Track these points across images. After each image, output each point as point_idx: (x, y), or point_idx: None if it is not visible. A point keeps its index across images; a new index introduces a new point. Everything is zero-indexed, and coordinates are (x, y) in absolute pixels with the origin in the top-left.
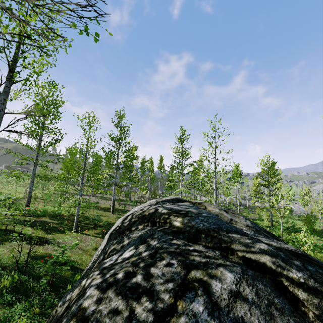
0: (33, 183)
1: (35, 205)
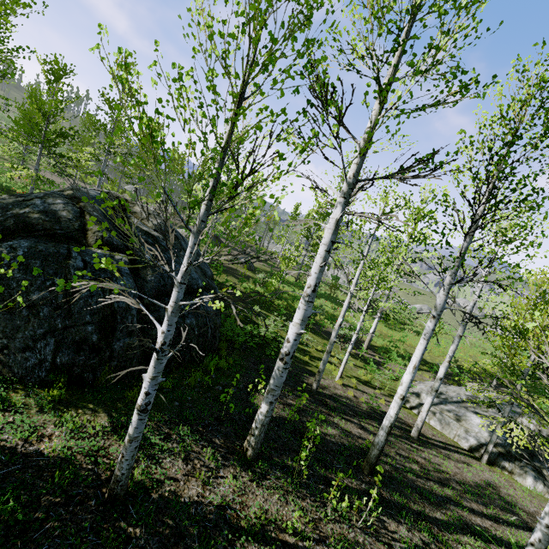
0: None
1: None
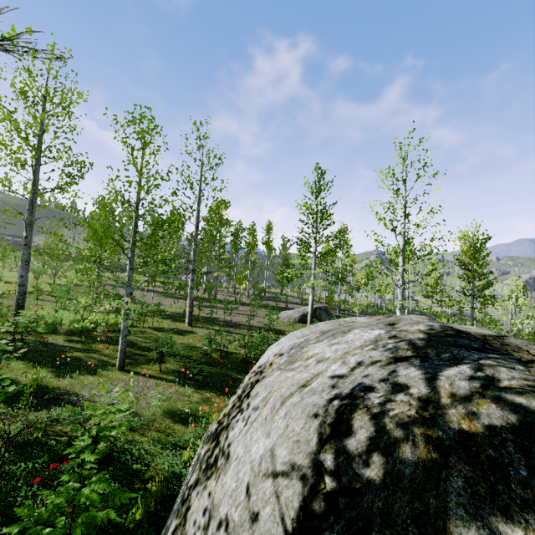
0: (26, 267)
1: (37, 309)
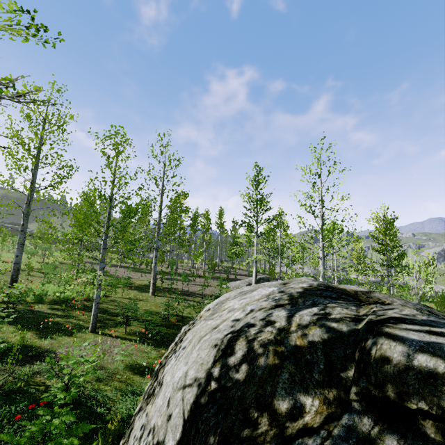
0: (21, 249)
1: (28, 283)
